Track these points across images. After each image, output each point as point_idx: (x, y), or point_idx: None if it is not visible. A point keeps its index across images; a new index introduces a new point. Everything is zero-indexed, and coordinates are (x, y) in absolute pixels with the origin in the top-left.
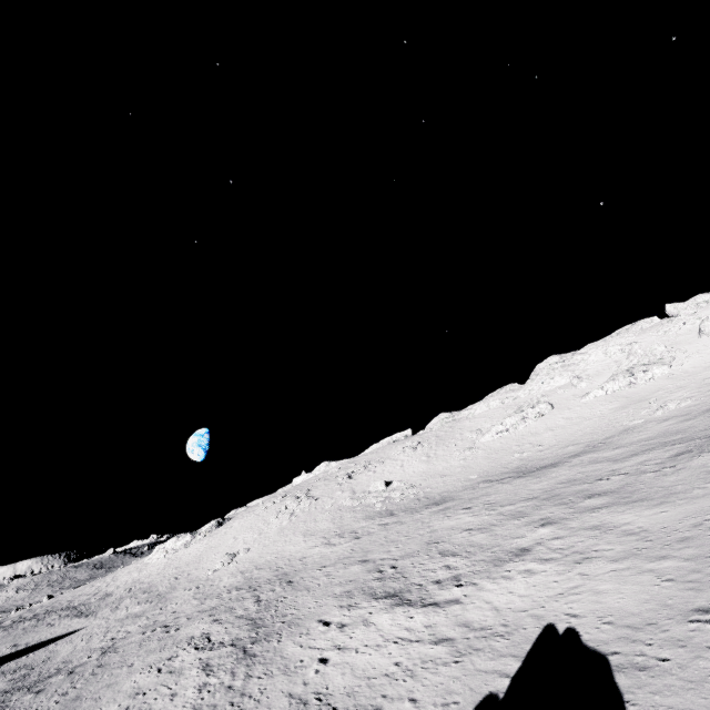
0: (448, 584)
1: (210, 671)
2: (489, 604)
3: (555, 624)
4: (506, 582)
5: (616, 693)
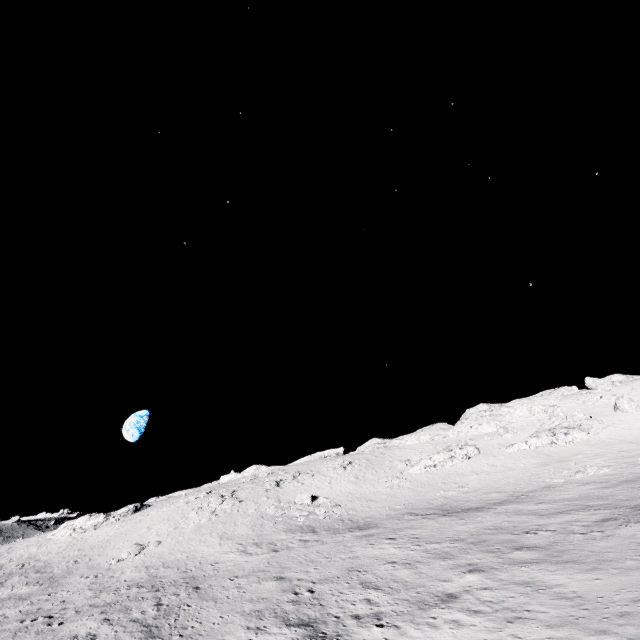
0: (368, 621)
1: None
2: None
3: None
4: (431, 631)
5: None
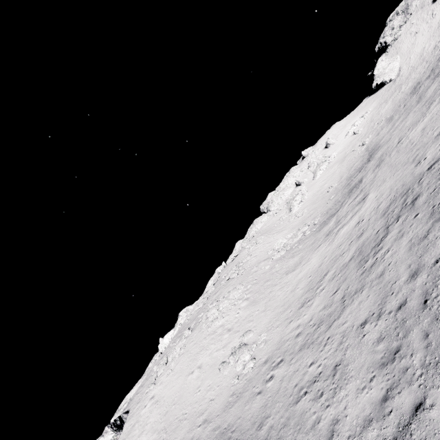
0: None
1: None
2: None
3: None
4: None
5: None
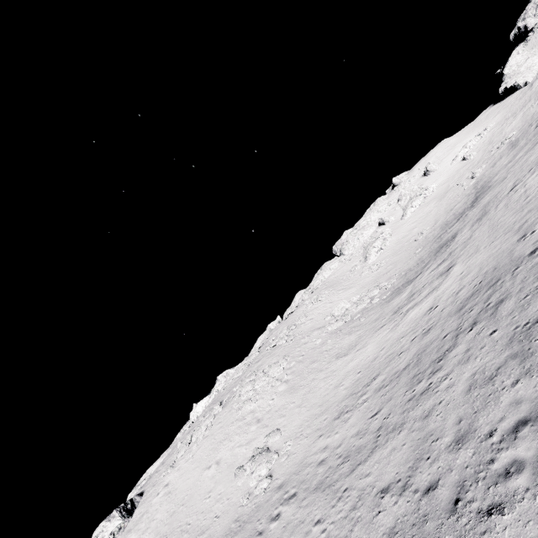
0: None
1: None
2: None
3: None
4: None
5: None
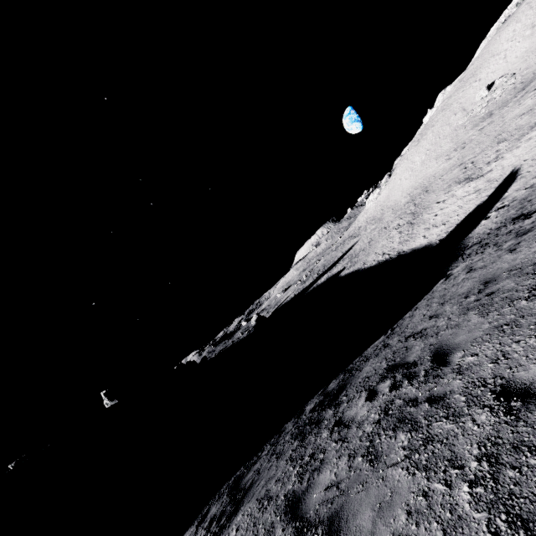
0: (492, 162)
1: (401, 233)
2: (502, 167)
3: (516, 168)
4: (515, 151)
5: (507, 190)
